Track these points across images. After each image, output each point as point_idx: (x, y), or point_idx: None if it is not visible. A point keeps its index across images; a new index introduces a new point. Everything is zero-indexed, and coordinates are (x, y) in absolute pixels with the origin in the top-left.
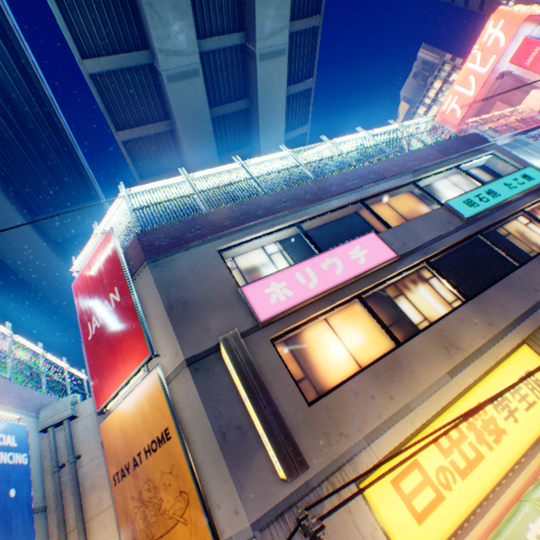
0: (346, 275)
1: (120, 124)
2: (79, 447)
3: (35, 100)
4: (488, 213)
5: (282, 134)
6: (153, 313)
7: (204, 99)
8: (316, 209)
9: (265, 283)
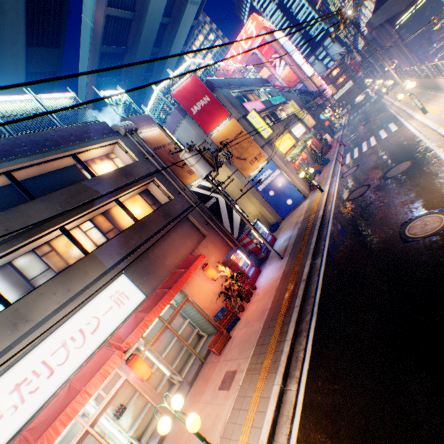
0: (259, 109)
1: (109, 3)
2: None
3: None
4: (276, 105)
5: (181, 48)
6: (224, 105)
7: (162, 12)
8: (243, 89)
9: (246, 105)
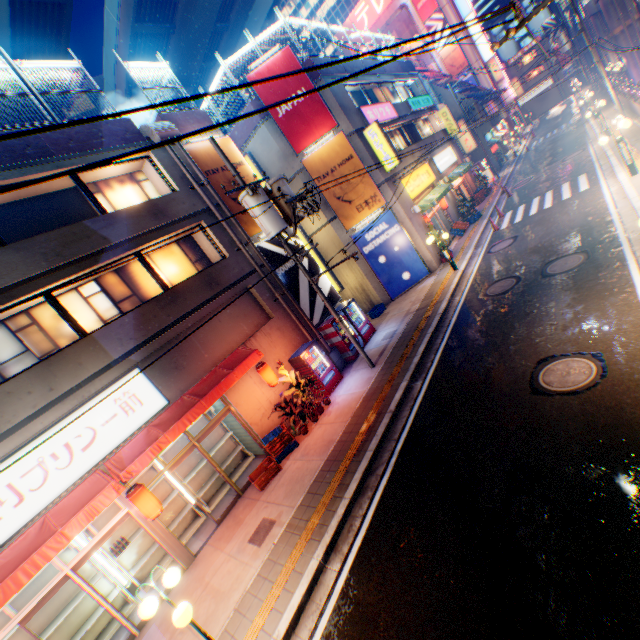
0: (386, 118)
1: None
2: None
3: None
4: (418, 112)
5: None
6: (331, 109)
7: None
8: (368, 80)
9: (366, 110)
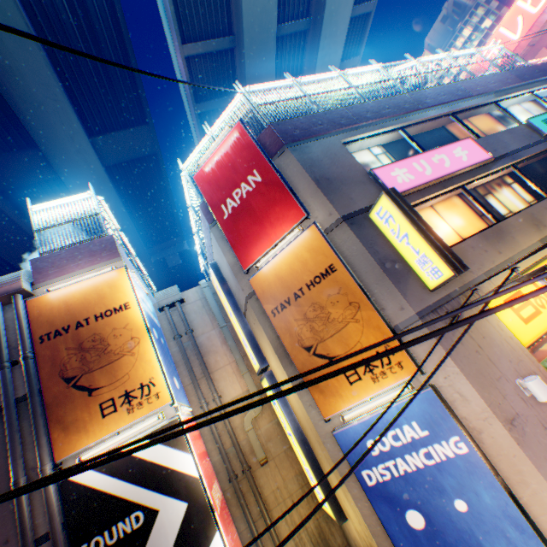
0: (453, 168)
1: (185, 36)
2: (190, 324)
3: (104, 1)
4: None
5: (337, 63)
6: (299, 188)
7: (274, 13)
8: (416, 117)
9: (389, 168)
